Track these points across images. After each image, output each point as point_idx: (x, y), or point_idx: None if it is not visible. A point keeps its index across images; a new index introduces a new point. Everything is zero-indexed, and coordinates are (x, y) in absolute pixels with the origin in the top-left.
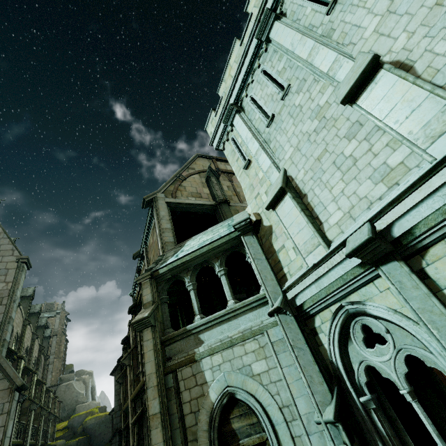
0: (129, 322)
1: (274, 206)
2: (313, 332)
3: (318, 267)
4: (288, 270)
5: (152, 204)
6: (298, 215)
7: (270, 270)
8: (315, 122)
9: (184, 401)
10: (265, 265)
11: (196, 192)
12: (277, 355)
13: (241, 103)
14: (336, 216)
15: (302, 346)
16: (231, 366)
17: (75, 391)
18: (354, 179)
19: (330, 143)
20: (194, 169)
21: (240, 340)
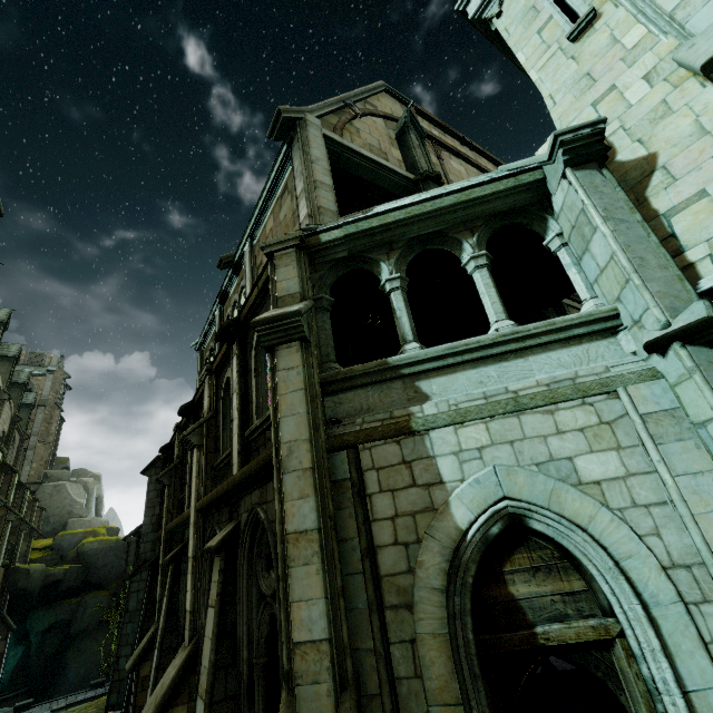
0: (207, 368)
1: None
2: None
3: None
4: (707, 253)
5: (291, 134)
6: None
7: (659, 245)
8: None
9: (376, 515)
10: (639, 234)
11: (378, 148)
12: (658, 446)
13: None
14: None
15: None
16: (515, 455)
17: (69, 497)
18: None
19: None
20: (376, 108)
21: (544, 401)
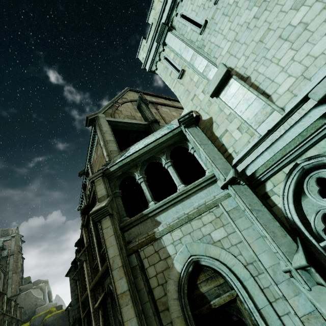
0: (82, 224)
1: (218, 93)
2: (265, 196)
3: (273, 132)
4: (233, 150)
5: (94, 123)
6: (246, 92)
7: (218, 151)
8: (254, 9)
9: (150, 276)
10: (211, 148)
11: (130, 115)
12: (234, 221)
13: (171, 23)
14: (286, 83)
15: (259, 208)
16: (192, 238)
17: (34, 297)
18: (306, 42)
19: (274, 21)
20: (127, 99)
21: (197, 214)
